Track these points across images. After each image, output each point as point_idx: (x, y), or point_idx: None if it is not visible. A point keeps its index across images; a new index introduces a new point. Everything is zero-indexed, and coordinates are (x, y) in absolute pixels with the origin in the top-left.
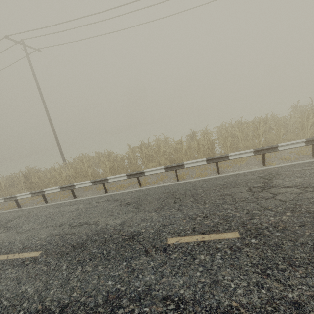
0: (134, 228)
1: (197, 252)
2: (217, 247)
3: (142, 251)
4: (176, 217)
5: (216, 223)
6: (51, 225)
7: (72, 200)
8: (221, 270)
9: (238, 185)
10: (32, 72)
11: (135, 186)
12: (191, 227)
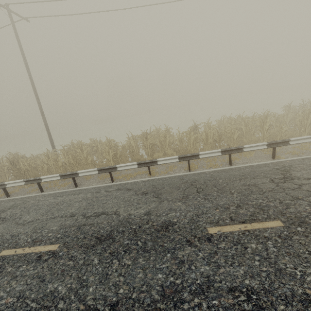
0: (164, 218)
1: (246, 241)
2: (265, 236)
3: (184, 241)
4: (206, 207)
5: (252, 213)
6: (59, 215)
7: (75, 189)
8: (279, 258)
9: (258, 176)
10: (18, 44)
11: (143, 175)
12: (227, 216)
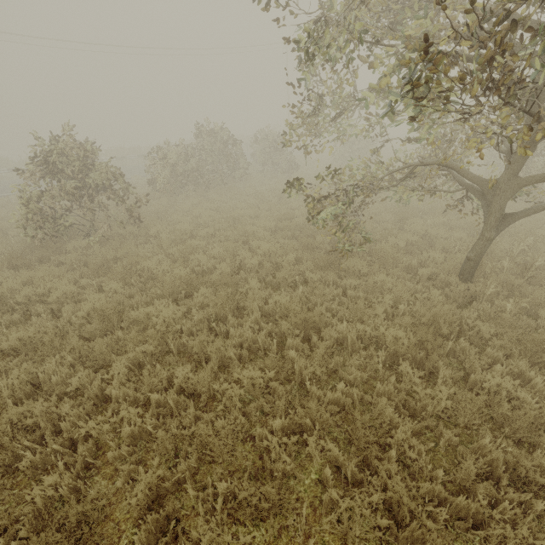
0: None
1: None
2: None
3: None
4: None
5: None
6: None
7: None
8: None
9: None
10: None
11: None
12: None
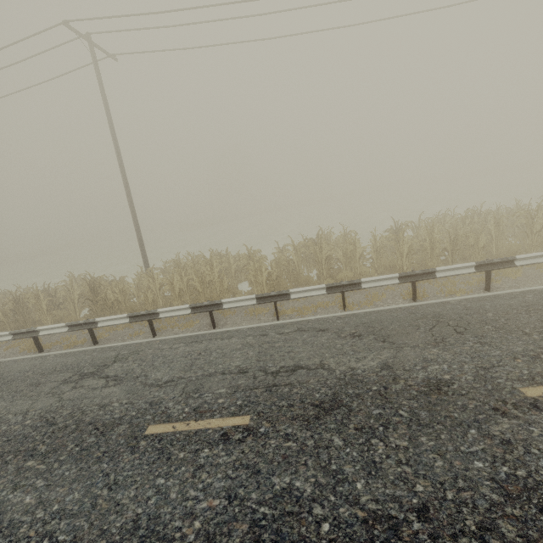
0: (422, 373)
1: None
2: None
3: (488, 410)
4: (493, 355)
5: None
6: (218, 371)
7: (216, 331)
8: None
9: None
10: (102, 96)
11: (330, 309)
12: None
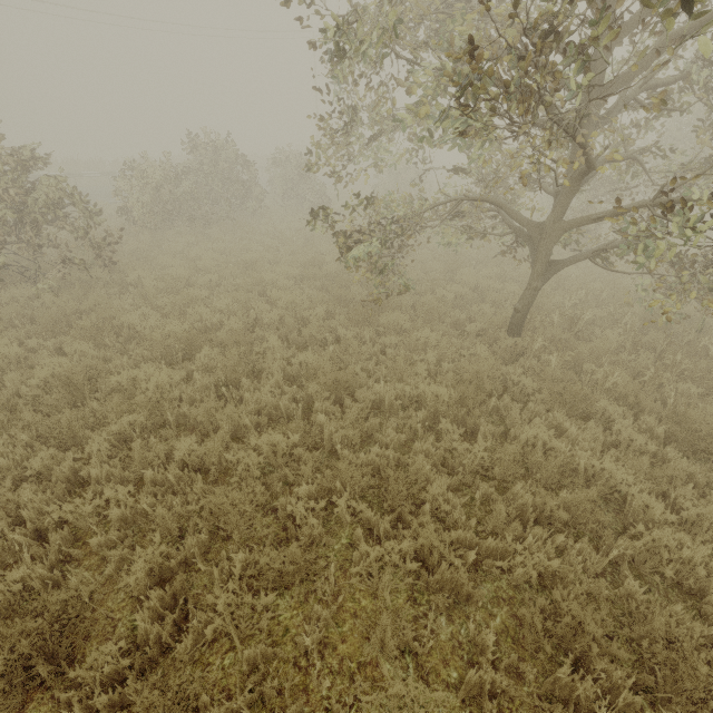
0: None
1: None
2: None
3: None
4: None
5: None
6: None
7: None
8: None
9: None
10: None
11: None
12: None
